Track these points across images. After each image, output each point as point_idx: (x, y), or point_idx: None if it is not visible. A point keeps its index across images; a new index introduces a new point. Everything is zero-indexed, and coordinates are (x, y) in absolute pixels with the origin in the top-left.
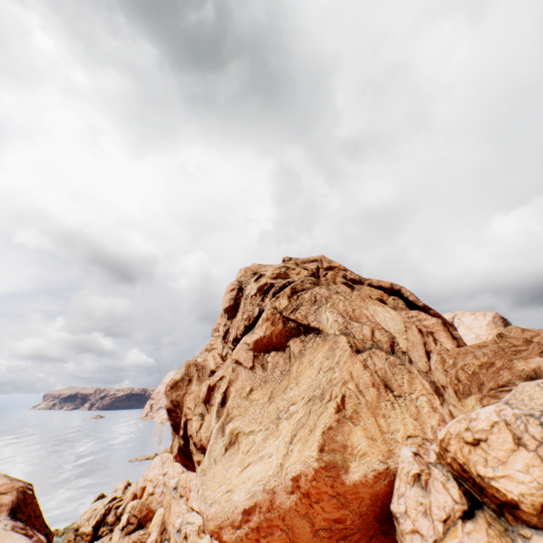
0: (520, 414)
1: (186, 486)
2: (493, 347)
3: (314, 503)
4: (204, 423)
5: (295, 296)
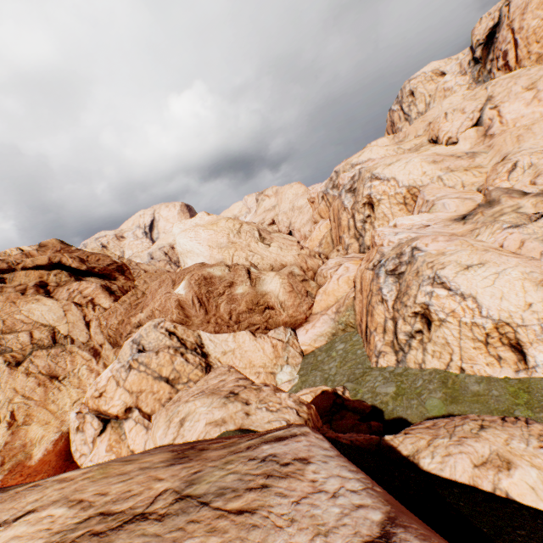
0: (120, 368)
1: None
2: (127, 304)
3: None
4: None
5: None
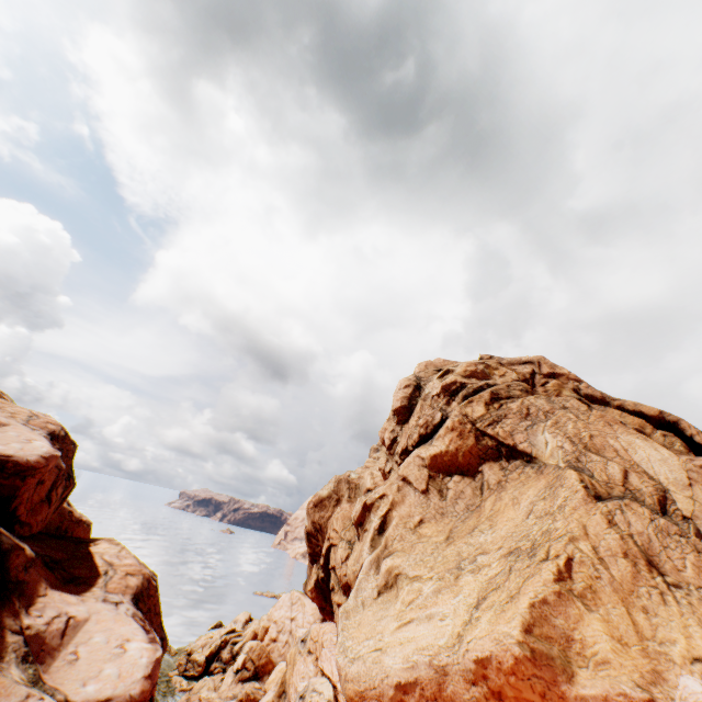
0: None
1: (317, 640)
2: None
3: None
4: (353, 553)
5: (496, 404)
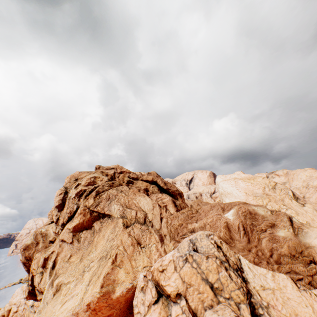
0: (178, 256)
1: (38, 306)
2: (185, 214)
3: (98, 312)
4: (43, 278)
5: (98, 196)
